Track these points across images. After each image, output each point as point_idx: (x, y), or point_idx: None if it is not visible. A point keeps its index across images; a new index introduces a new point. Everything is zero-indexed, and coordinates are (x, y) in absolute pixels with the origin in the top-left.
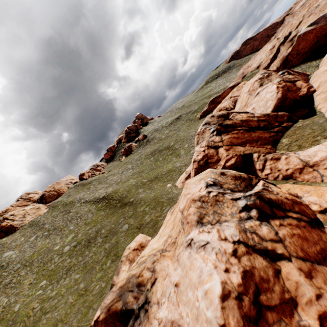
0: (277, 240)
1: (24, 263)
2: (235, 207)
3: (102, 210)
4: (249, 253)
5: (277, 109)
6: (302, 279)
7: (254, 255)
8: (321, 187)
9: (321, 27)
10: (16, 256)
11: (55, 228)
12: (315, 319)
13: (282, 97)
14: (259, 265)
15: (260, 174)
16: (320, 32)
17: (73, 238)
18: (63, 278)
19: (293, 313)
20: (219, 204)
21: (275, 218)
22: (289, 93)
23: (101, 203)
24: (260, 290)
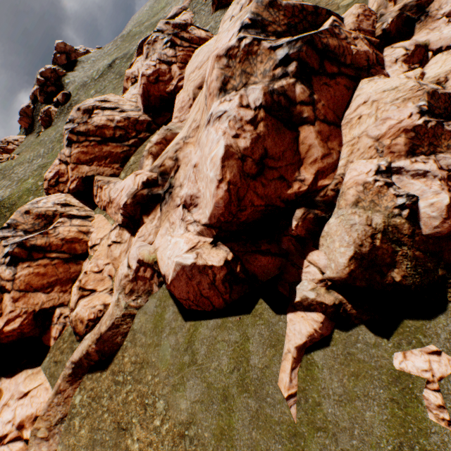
0: (11, 280)
1: None
2: (3, 253)
3: None
4: None
5: (146, 108)
6: (9, 303)
7: None
8: (108, 224)
9: None
10: None
11: None
12: (4, 322)
13: (144, 94)
14: None
15: (95, 201)
16: None
17: None
18: None
19: None
20: None
21: (28, 261)
22: (156, 87)
23: None
24: None
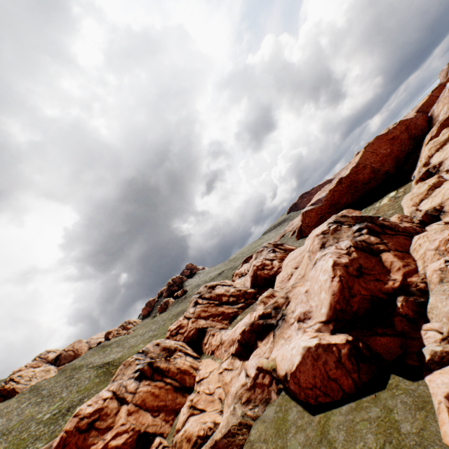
0: (133, 392)
1: (4, 432)
2: (134, 369)
3: (99, 377)
4: (112, 398)
5: (252, 284)
6: (124, 414)
7: (114, 400)
8: (216, 362)
9: (318, 207)
10: (1, 423)
11: (51, 395)
12: (112, 435)
13: (253, 275)
14: (112, 406)
15: (204, 348)
16: (320, 210)
17: (59, 407)
18: (28, 447)
19: (106, 433)
20: (129, 367)
21: (149, 379)
22: (262, 271)
23: (103, 369)
24: (99, 418)
